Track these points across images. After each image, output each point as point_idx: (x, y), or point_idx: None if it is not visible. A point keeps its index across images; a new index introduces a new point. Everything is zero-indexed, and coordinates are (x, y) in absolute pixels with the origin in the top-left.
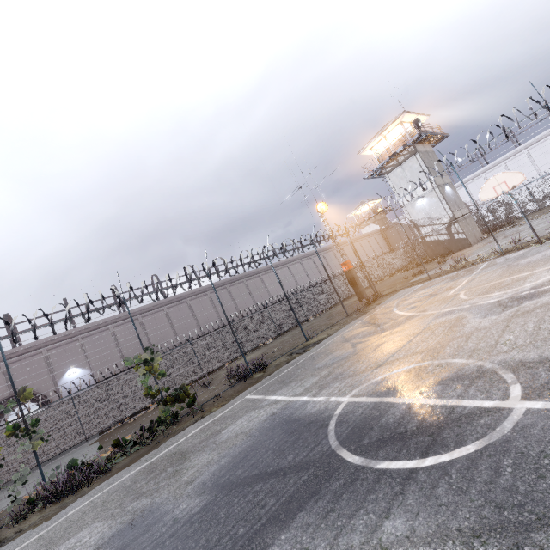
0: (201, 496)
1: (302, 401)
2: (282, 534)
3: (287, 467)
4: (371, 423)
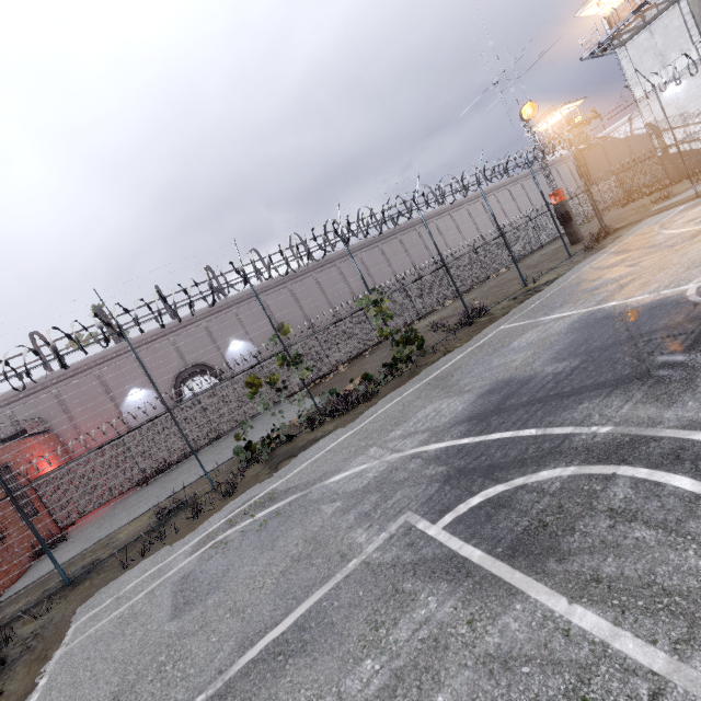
0: (566, 361)
1: (613, 305)
2: None
3: (669, 325)
4: None
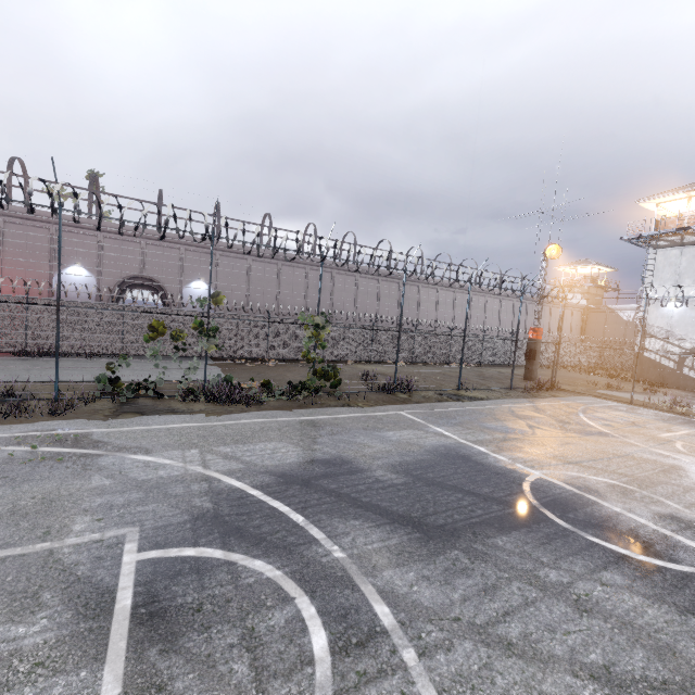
0: (396, 474)
1: (480, 450)
2: (502, 536)
3: (486, 496)
4: (574, 505)
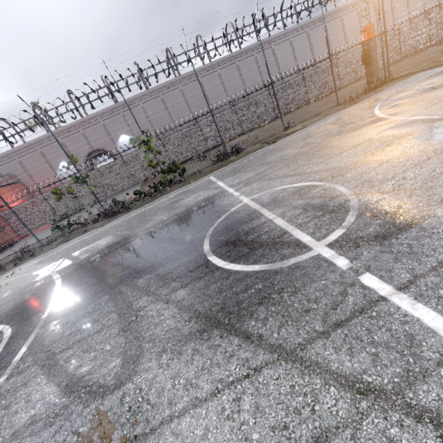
0: (144, 239)
1: (227, 193)
2: (148, 274)
3: (181, 239)
4: (236, 226)
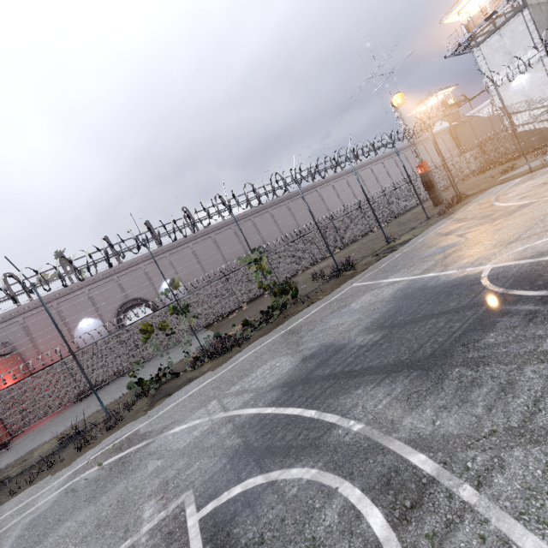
0: (373, 333)
1: (430, 276)
2: (489, 334)
3: (455, 309)
4: (537, 273)
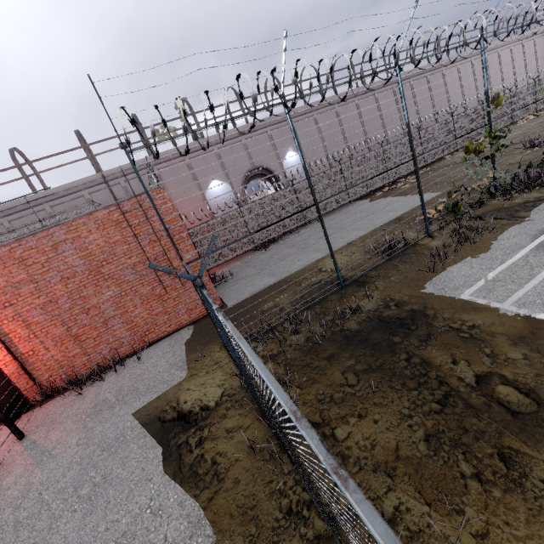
0: None
1: None
2: None
3: None
4: None
